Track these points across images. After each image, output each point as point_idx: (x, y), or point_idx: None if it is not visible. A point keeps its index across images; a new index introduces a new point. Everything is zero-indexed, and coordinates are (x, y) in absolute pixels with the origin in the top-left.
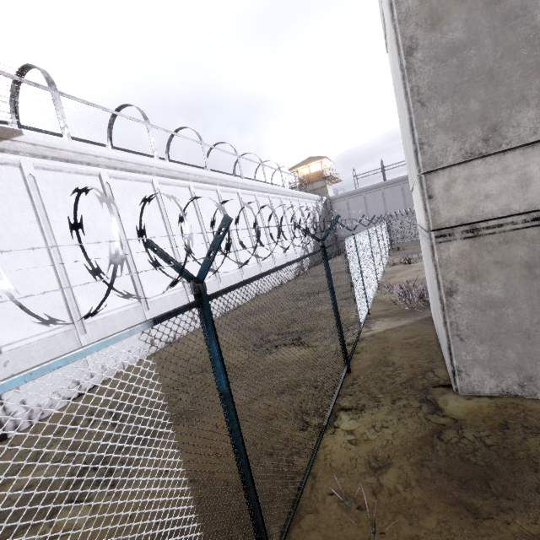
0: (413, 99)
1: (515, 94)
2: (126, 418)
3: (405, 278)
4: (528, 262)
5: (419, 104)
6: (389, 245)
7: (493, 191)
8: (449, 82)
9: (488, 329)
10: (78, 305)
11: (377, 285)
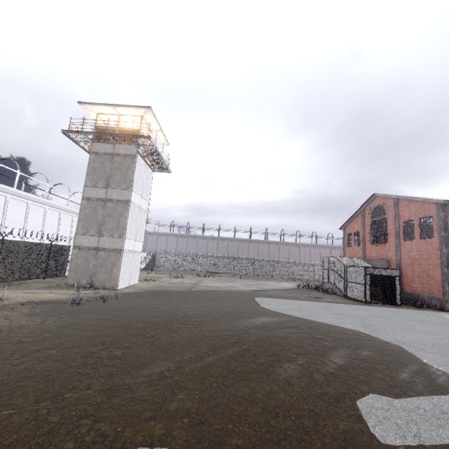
0: (78, 219)
1: (93, 226)
2: None
3: None
4: (86, 257)
5: (79, 221)
6: (144, 265)
7: (85, 242)
8: (85, 219)
9: (76, 270)
10: None
11: None
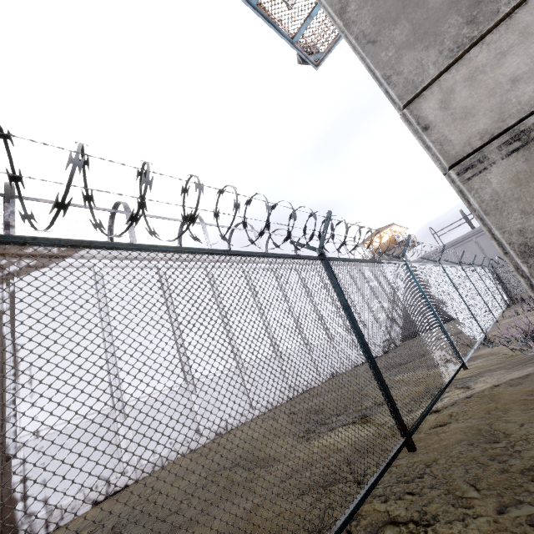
0: (362, 45)
1: None
2: (123, 529)
3: (533, 323)
4: None
5: (369, 44)
6: (503, 294)
7: (521, 69)
8: (394, 3)
9: None
10: (122, 386)
11: (482, 335)
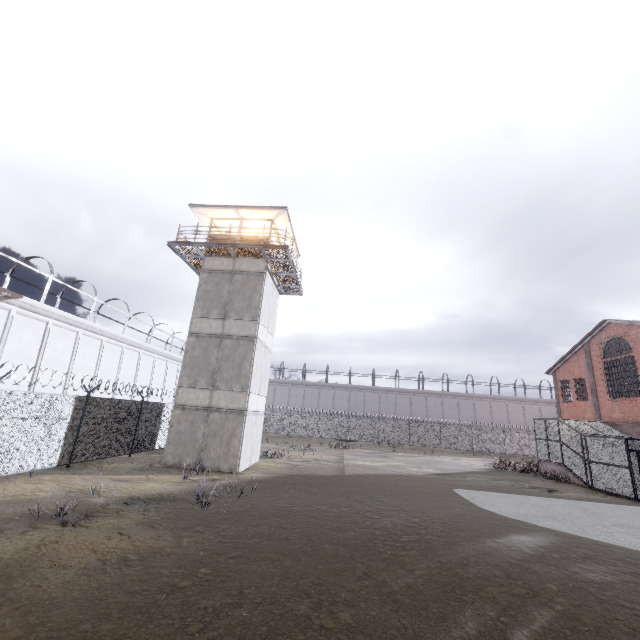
0: (183, 365)
1: (203, 374)
2: None
3: None
4: (192, 421)
5: (184, 366)
6: None
7: (191, 398)
8: (192, 364)
9: (177, 441)
10: None
11: None
